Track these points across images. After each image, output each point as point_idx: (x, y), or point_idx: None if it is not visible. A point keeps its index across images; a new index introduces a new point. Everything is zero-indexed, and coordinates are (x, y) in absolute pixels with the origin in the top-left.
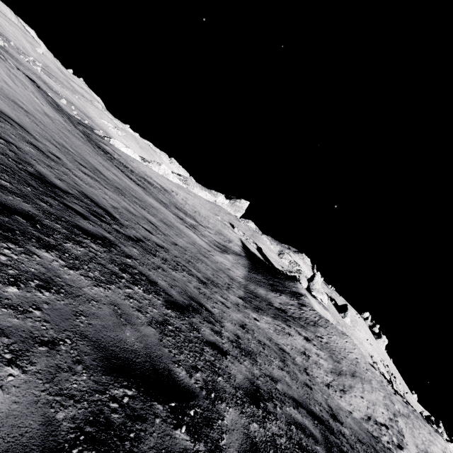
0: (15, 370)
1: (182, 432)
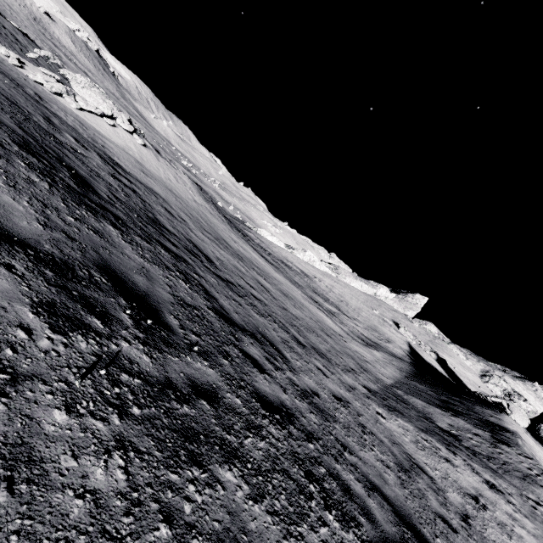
0: (41, 226)
1: (126, 313)
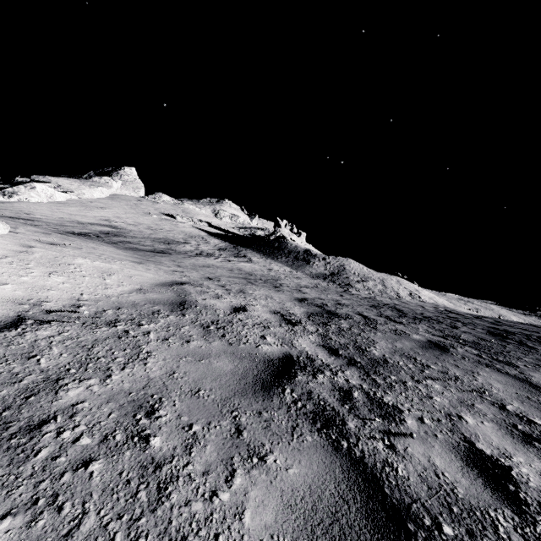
0: None
1: None
